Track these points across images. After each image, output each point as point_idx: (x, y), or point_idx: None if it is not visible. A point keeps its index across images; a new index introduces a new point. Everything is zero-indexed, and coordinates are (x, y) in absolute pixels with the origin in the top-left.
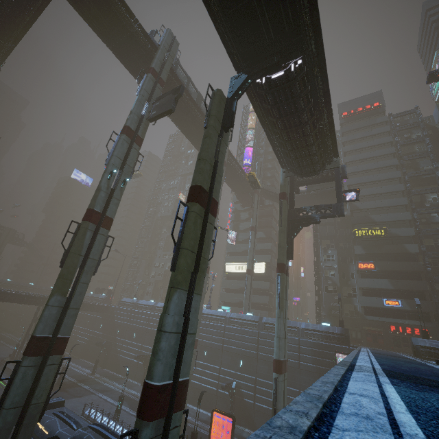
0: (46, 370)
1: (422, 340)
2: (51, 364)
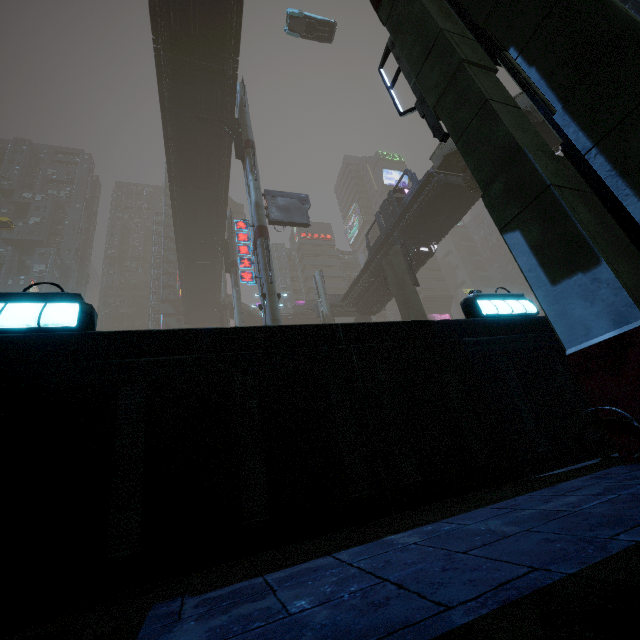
0: None
1: None
2: None
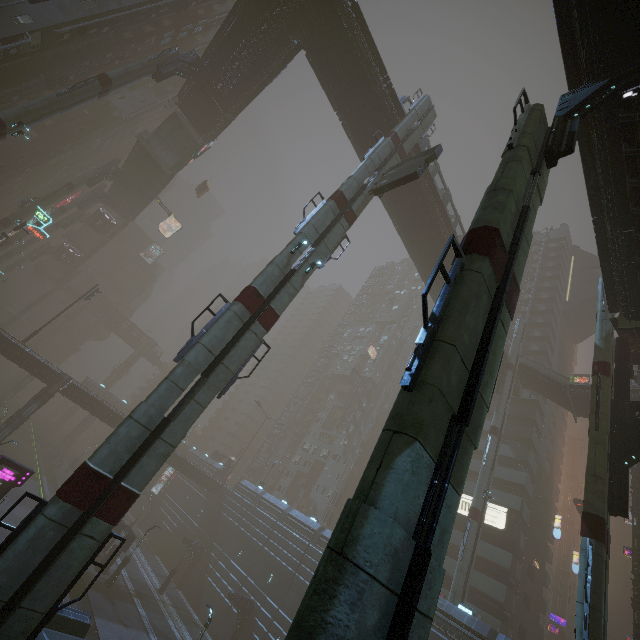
0: (75, 544)
1: None
2: (88, 535)
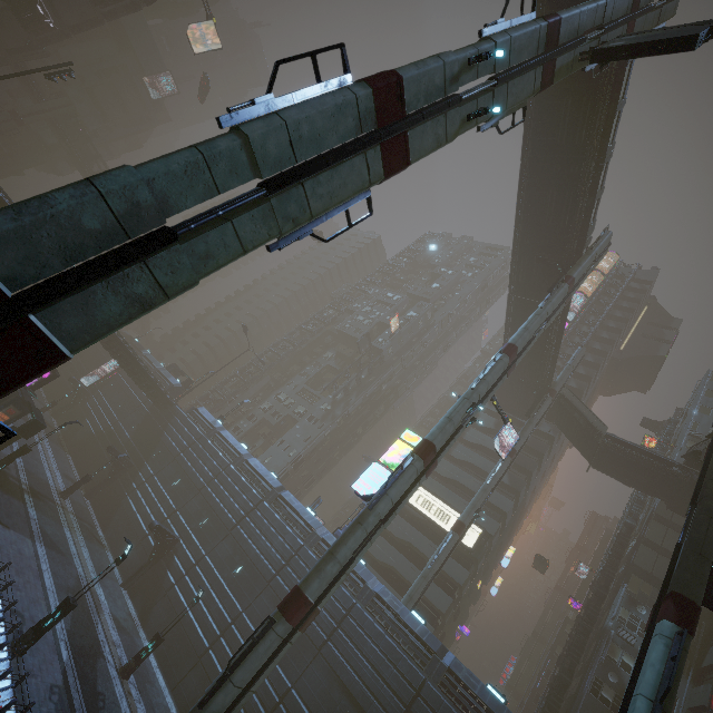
0: None
1: None
2: None
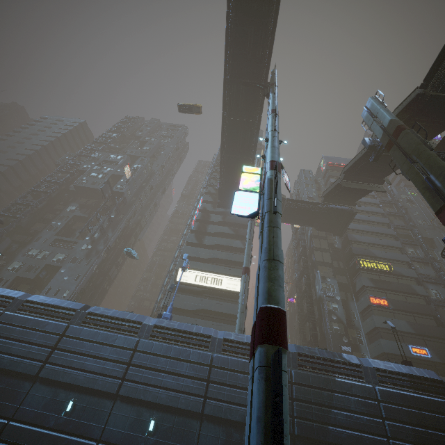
0: None
1: None
2: None
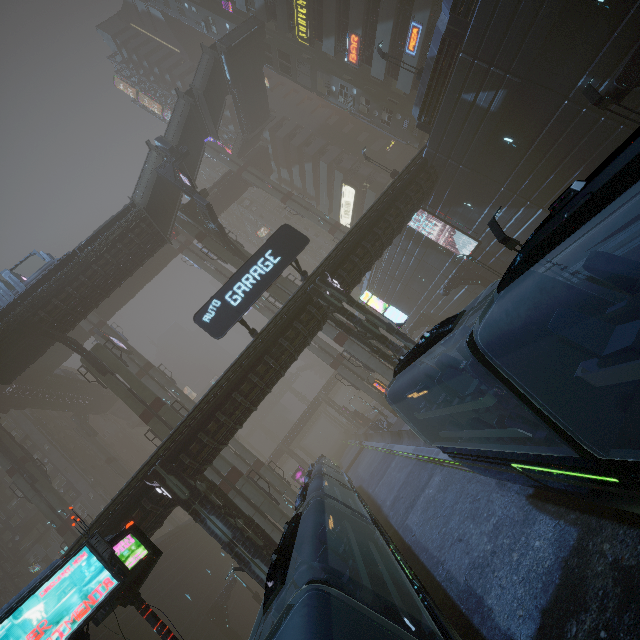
0: (265, 476)
1: (415, 108)
2: (264, 473)
